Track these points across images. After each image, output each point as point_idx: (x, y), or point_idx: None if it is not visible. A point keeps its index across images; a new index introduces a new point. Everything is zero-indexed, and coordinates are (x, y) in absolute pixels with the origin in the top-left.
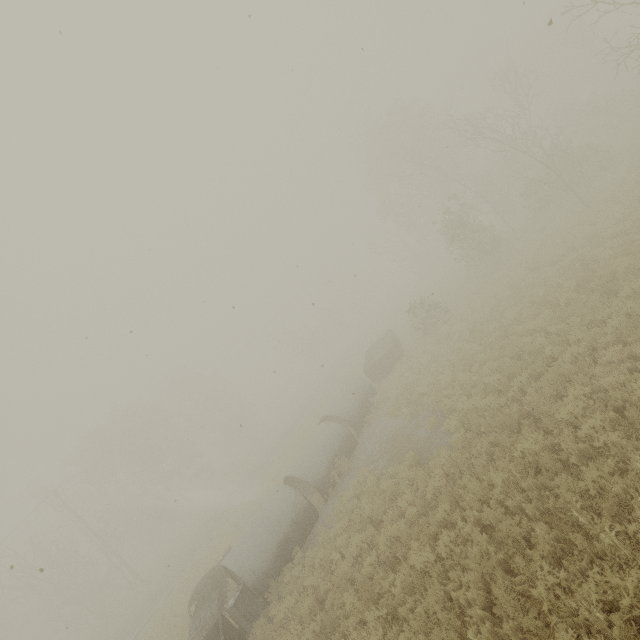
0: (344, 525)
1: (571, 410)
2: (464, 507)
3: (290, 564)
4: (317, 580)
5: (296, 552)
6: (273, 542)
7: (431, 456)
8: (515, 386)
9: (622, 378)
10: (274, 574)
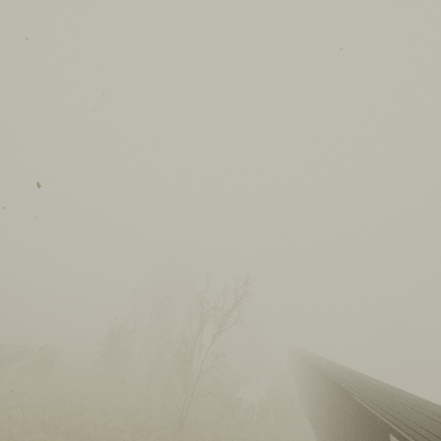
0: None
1: None
2: None
3: None
4: None
5: None
6: None
7: None
8: None
9: None
10: None
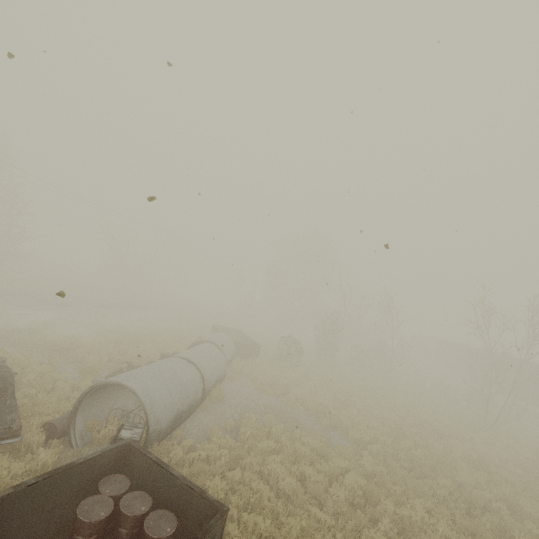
0: (273, 447)
1: (469, 479)
2: (408, 496)
3: (175, 442)
4: (250, 479)
5: (175, 435)
6: (177, 407)
7: (334, 445)
8: (403, 444)
9: (484, 481)
10: (159, 440)
